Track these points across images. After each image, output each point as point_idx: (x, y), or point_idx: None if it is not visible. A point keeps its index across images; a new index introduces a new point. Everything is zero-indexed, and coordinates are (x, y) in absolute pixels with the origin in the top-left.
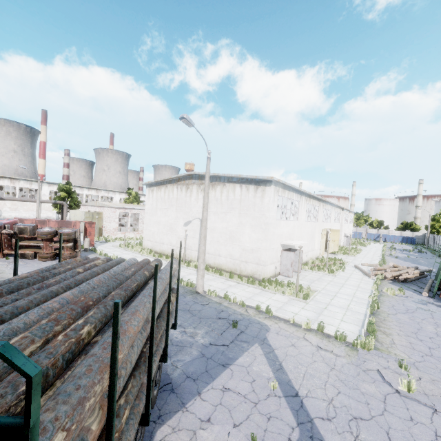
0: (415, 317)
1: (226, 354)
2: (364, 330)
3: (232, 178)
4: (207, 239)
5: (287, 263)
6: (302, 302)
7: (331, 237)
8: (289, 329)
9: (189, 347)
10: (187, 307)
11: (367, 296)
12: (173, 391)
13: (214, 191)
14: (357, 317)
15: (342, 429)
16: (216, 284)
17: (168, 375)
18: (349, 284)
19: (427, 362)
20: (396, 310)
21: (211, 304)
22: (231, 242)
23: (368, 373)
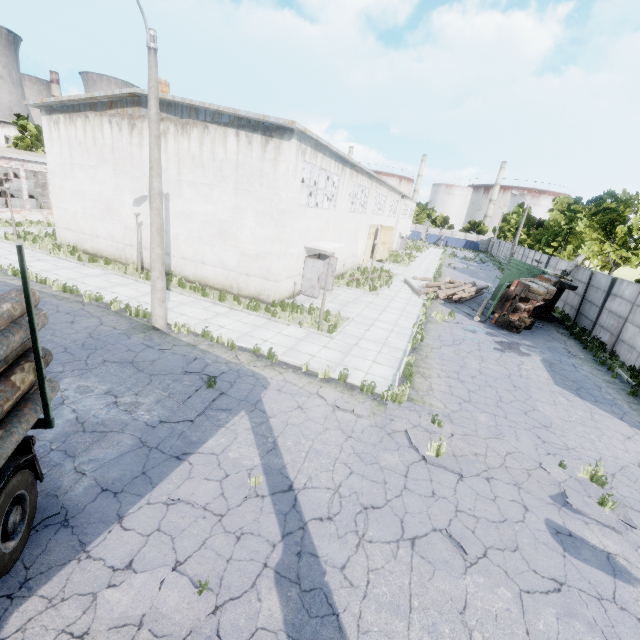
0: (461, 350)
1: (186, 437)
2: (400, 374)
3: (221, 114)
4: (179, 233)
5: (313, 277)
6: (325, 337)
7: (382, 238)
8: (298, 381)
9: (117, 433)
10: (129, 357)
11: (412, 324)
12: (67, 523)
13: (187, 140)
14: (395, 355)
15: (345, 530)
16: (194, 313)
17: (56, 498)
18: (393, 307)
19: (464, 411)
20: (442, 342)
21: (178, 349)
22: (223, 240)
23: (394, 437)
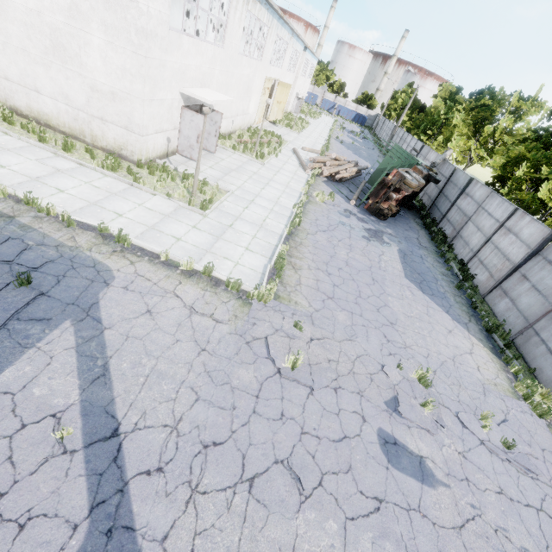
0: (334, 237)
1: None
2: (271, 266)
3: None
4: None
5: (191, 135)
6: (197, 215)
7: (278, 95)
8: (153, 274)
9: None
10: None
11: (293, 203)
12: None
13: None
14: (270, 241)
15: (176, 483)
16: (20, 165)
17: None
18: (278, 180)
19: (326, 310)
20: (318, 227)
21: None
22: (61, 61)
23: (253, 347)
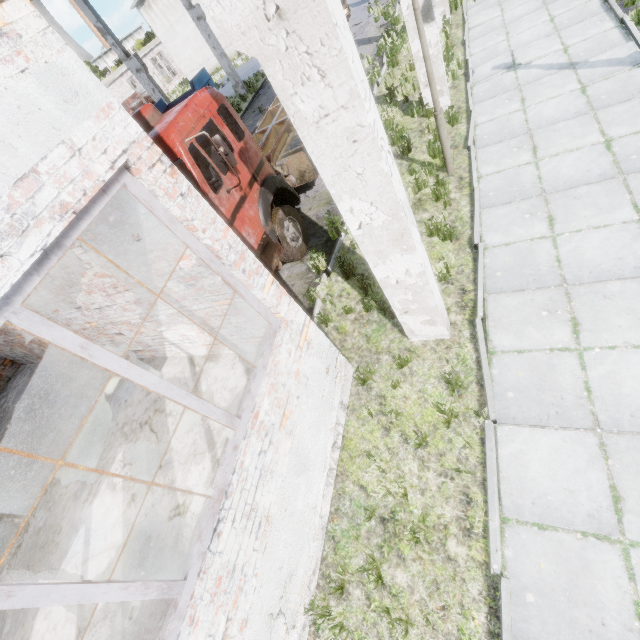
0: None
1: None
2: None
3: None
4: None
5: None
6: None
7: None
8: None
9: None
10: None
11: None
12: None
13: None
14: None
15: None
16: None
17: None
18: None
19: None
20: None
21: None
22: None
23: None
